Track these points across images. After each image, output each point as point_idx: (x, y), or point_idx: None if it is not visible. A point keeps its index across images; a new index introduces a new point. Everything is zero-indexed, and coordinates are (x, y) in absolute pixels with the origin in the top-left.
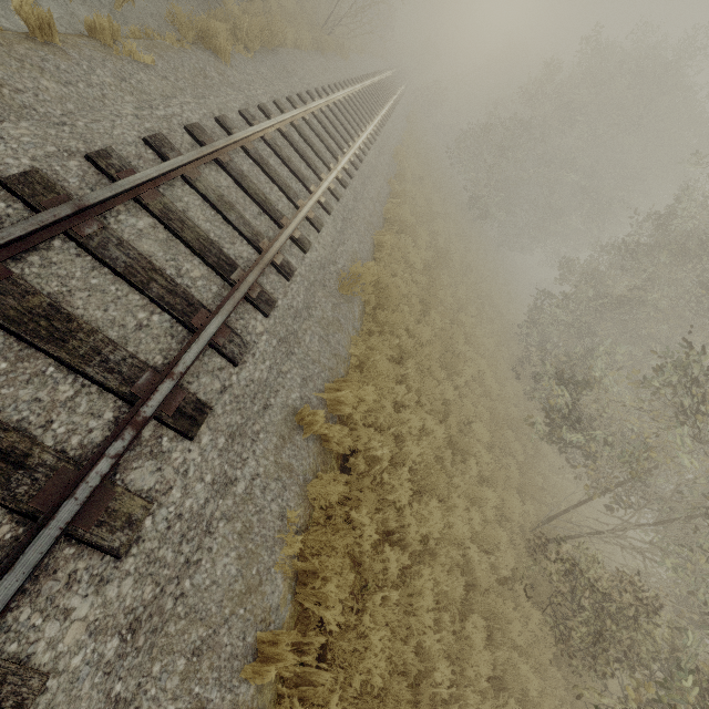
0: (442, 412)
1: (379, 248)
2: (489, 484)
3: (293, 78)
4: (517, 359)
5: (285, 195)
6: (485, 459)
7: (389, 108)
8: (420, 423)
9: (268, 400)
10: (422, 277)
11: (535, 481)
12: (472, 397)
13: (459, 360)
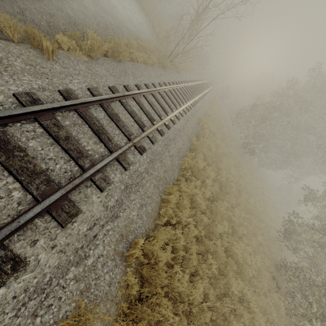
0: None
1: (165, 203)
2: None
3: (129, 76)
4: (275, 264)
5: (22, 186)
6: None
7: (200, 96)
8: None
9: None
10: (204, 217)
11: None
12: None
13: (230, 323)
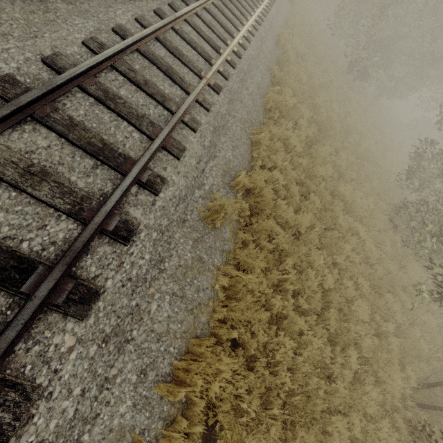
0: (321, 301)
1: (256, 146)
2: (369, 374)
3: None
4: (394, 207)
5: (136, 128)
6: (365, 342)
7: None
8: (295, 344)
9: (79, 440)
10: (302, 160)
11: (413, 335)
12: (352, 269)
13: (338, 241)
